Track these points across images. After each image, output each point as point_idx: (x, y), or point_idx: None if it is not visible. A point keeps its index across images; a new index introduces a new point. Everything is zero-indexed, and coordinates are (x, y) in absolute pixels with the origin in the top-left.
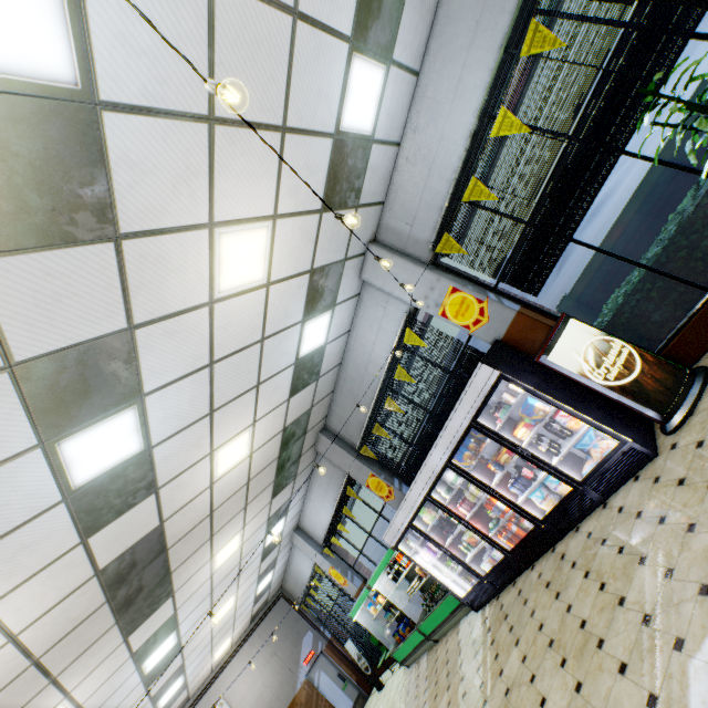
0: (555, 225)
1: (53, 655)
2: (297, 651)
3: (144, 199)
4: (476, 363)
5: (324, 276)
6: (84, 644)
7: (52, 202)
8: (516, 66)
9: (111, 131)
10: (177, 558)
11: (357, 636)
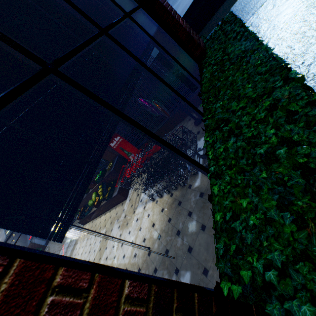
0: None
1: None
2: (26, 238)
3: None
4: None
5: None
6: None
7: None
8: None
9: None
10: None
11: None
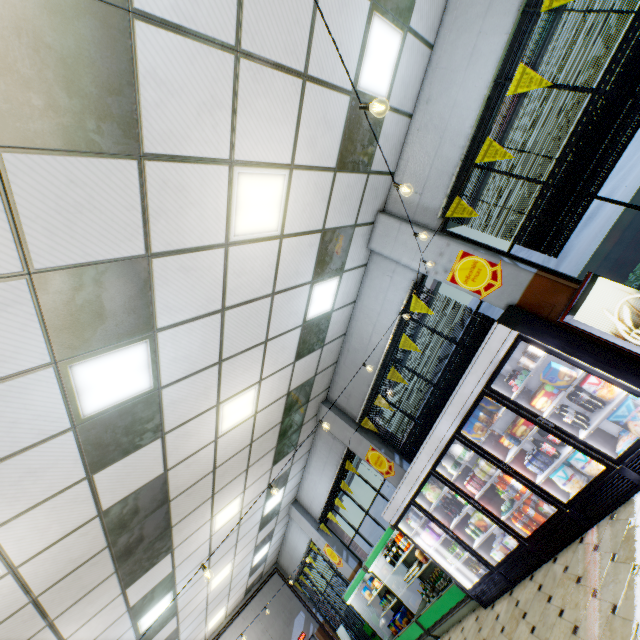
0: (579, 180)
1: (52, 595)
2: (288, 631)
3: (169, 121)
4: (486, 331)
5: (334, 238)
6: (83, 589)
7: (80, 106)
8: (535, 24)
9: (141, 42)
10: (178, 512)
11: (350, 623)
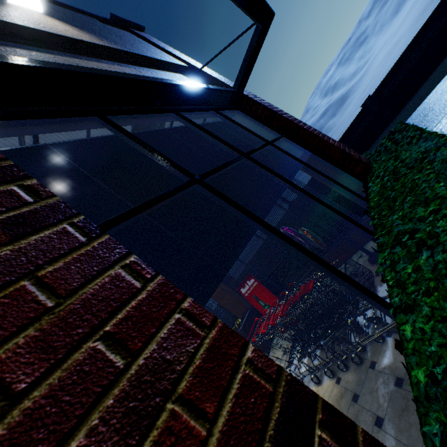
0: None
1: None
2: None
3: None
4: None
5: None
6: None
7: None
8: None
9: None
10: None
11: None
